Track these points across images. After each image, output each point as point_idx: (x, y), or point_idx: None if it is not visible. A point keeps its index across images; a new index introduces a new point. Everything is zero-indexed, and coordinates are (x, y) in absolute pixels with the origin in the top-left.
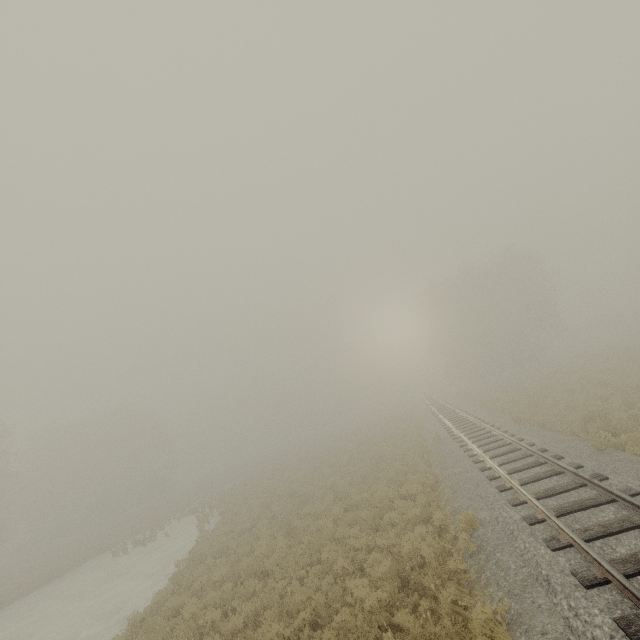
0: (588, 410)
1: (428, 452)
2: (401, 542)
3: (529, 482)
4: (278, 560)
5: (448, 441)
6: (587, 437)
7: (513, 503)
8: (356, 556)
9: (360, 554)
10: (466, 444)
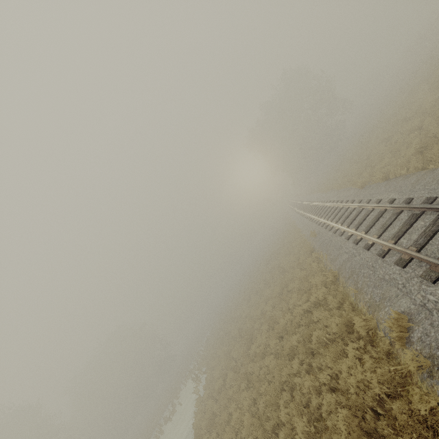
0: (414, 144)
1: (313, 249)
2: (343, 375)
3: (426, 243)
4: (250, 425)
5: (322, 232)
6: (436, 165)
7: (431, 279)
8: (309, 403)
9: (312, 401)
10: (337, 229)
